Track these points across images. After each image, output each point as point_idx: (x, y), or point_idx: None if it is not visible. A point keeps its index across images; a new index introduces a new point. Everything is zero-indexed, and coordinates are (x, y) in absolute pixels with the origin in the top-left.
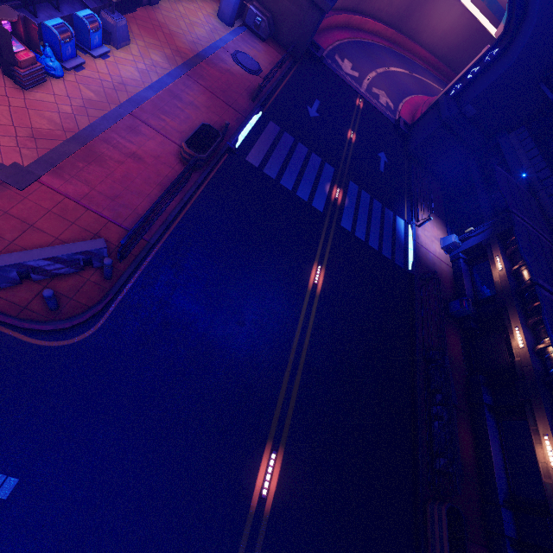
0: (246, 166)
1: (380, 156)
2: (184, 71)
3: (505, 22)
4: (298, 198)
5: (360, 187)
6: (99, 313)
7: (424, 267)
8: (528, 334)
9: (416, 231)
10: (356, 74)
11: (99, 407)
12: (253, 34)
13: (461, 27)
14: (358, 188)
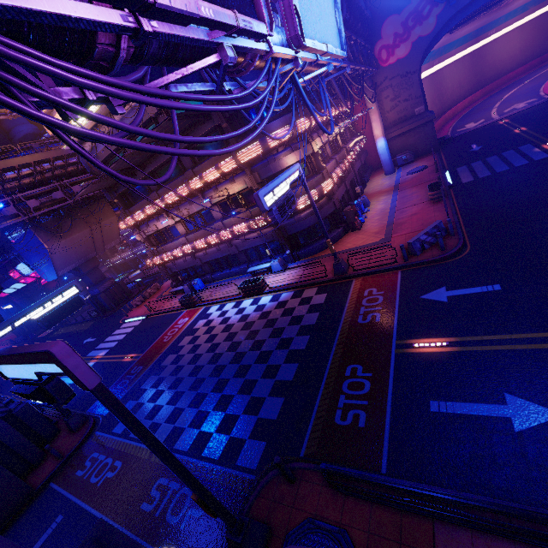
0: (467, 184)
1: None
2: (396, 192)
3: None
4: (519, 166)
5: None
6: (463, 245)
7: None
8: None
9: None
10: (481, 121)
11: (507, 260)
12: (406, 165)
13: (531, 31)
14: None
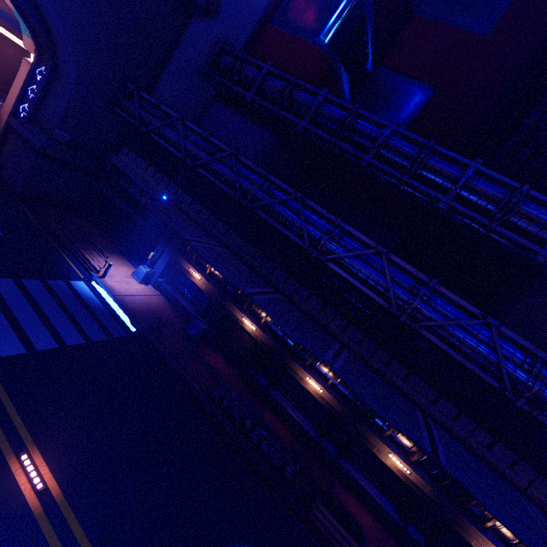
0: None
1: None
2: None
3: (31, 37)
4: None
5: None
6: None
7: (143, 316)
8: (250, 317)
9: (105, 284)
10: None
11: None
12: None
13: None
14: None
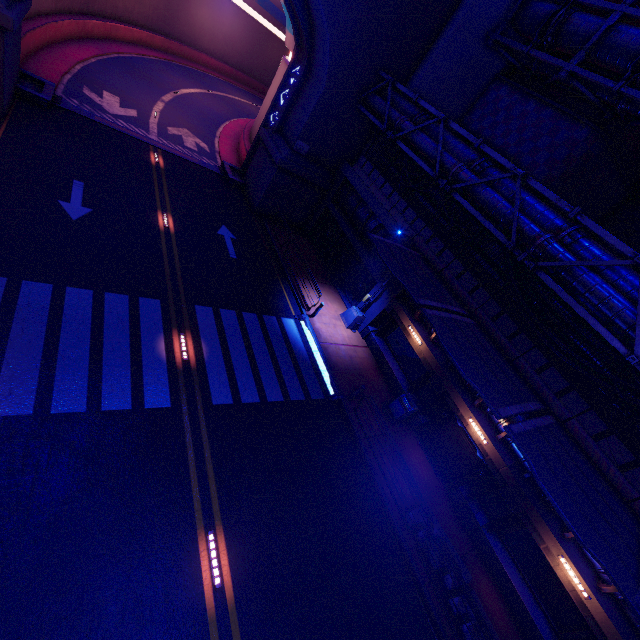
0: None
1: (222, 234)
2: None
3: (293, 34)
4: (109, 416)
5: (216, 307)
6: None
7: (345, 374)
8: (482, 420)
9: (312, 326)
10: (133, 113)
11: None
12: None
13: (242, 28)
14: (212, 311)
